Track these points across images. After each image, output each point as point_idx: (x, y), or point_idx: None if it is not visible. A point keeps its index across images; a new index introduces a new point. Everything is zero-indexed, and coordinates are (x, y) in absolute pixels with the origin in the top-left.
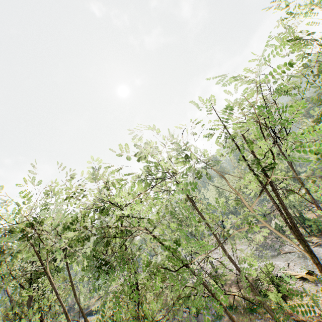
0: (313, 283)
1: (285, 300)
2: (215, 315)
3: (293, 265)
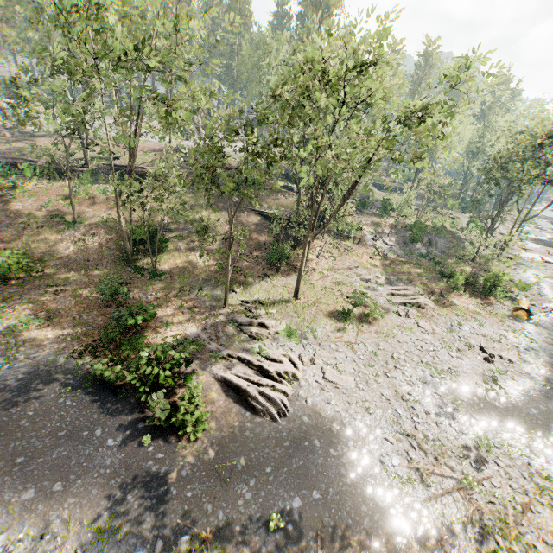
0: (513, 316)
1: (464, 290)
2: (421, 254)
3: (551, 313)
